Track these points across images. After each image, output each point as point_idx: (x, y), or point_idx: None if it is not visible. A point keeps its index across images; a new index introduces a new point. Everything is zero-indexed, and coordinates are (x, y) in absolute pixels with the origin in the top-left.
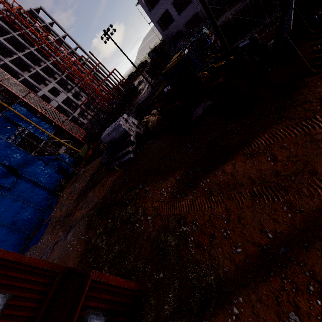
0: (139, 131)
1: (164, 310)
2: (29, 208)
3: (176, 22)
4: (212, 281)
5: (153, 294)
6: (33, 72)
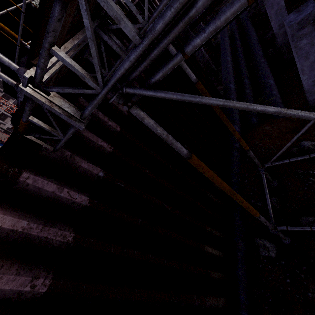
0: None
1: None
2: None
3: None
4: None
5: None
6: None
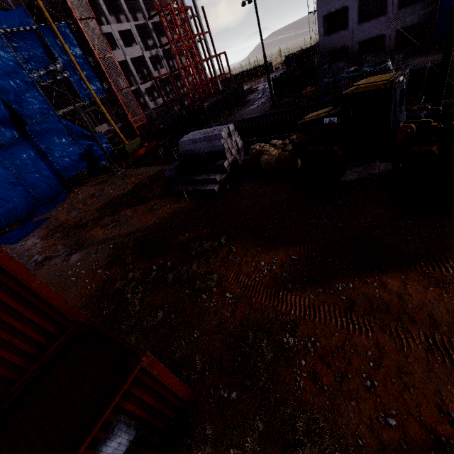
0: (238, 159)
1: (227, 453)
2: (21, 188)
3: (348, 32)
4: (337, 452)
5: (214, 420)
6: None
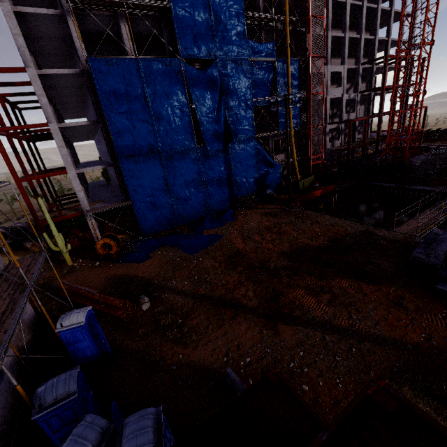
0: None
1: None
2: (201, 195)
3: None
4: None
5: None
6: (339, 35)
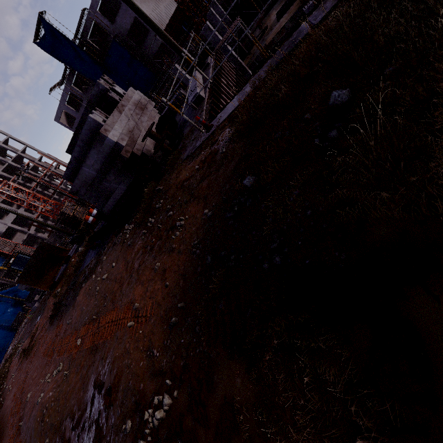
0: None
1: None
2: None
3: None
4: None
5: None
6: None
